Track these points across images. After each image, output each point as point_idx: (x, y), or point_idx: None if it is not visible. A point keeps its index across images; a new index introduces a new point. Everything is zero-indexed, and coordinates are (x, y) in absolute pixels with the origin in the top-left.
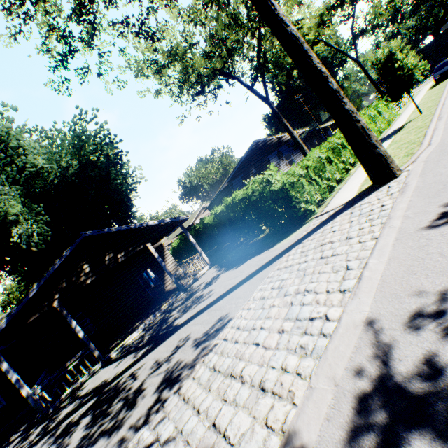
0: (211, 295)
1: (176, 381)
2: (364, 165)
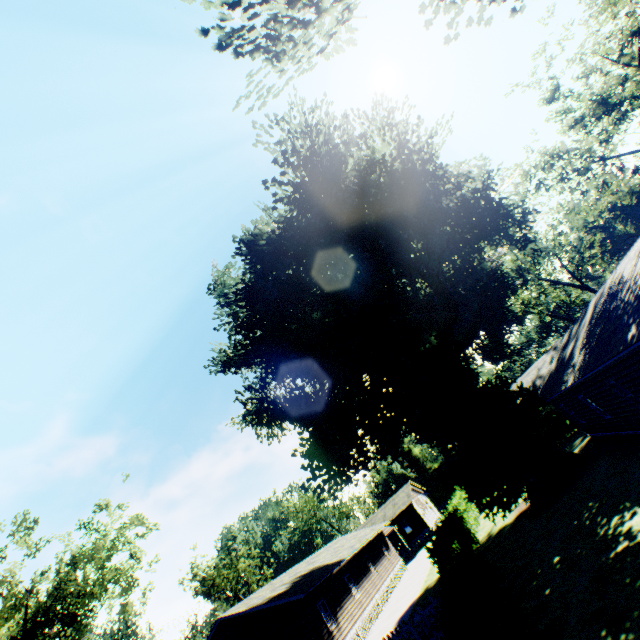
0: None
1: None
2: None
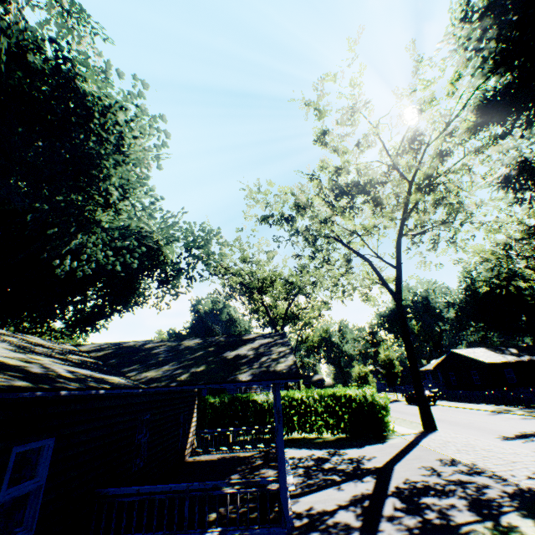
0: (375, 456)
1: (480, 471)
2: (425, 415)
